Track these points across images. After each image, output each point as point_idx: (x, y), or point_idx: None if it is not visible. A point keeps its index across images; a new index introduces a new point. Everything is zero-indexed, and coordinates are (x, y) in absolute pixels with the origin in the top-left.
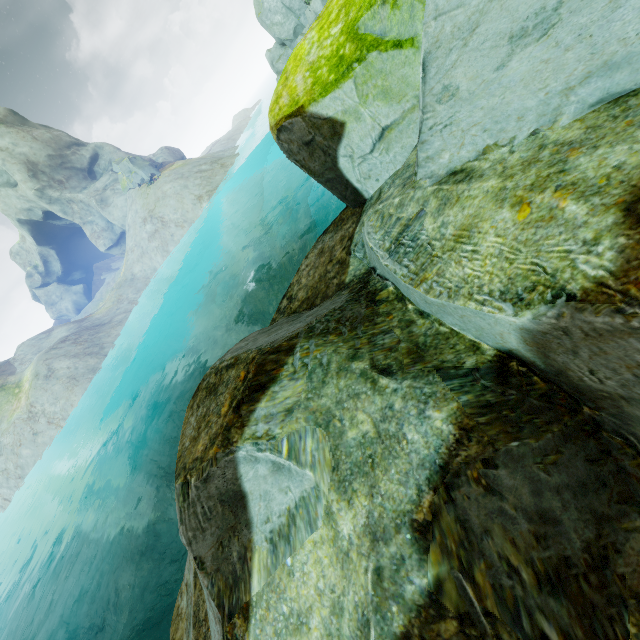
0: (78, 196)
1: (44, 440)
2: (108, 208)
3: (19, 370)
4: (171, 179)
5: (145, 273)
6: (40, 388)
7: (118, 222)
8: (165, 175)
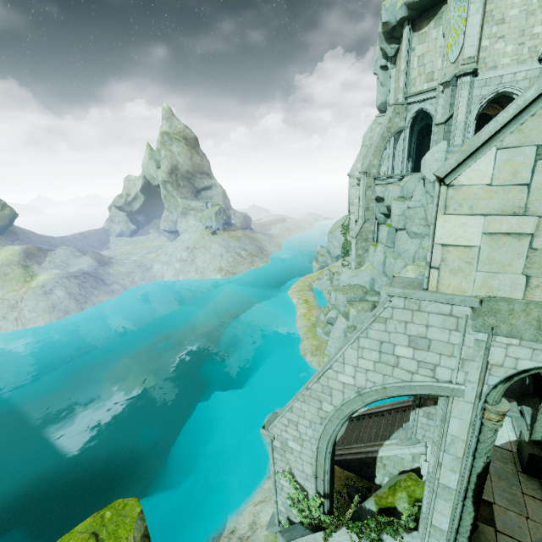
0: (178, 199)
1: (3, 325)
2: (184, 218)
3: (44, 265)
4: (221, 243)
5: (157, 273)
6: (36, 295)
7: (180, 229)
8: (222, 237)
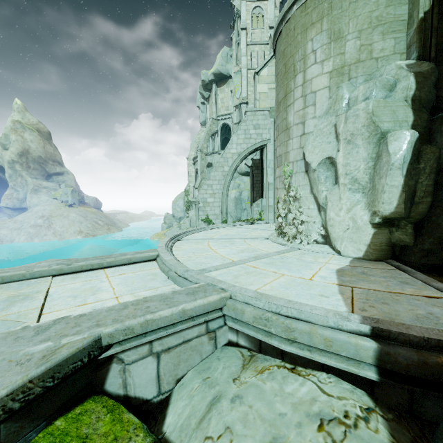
0: (28, 178)
1: None
2: (34, 195)
3: None
4: (79, 213)
5: (5, 237)
6: None
7: (30, 203)
8: (79, 209)
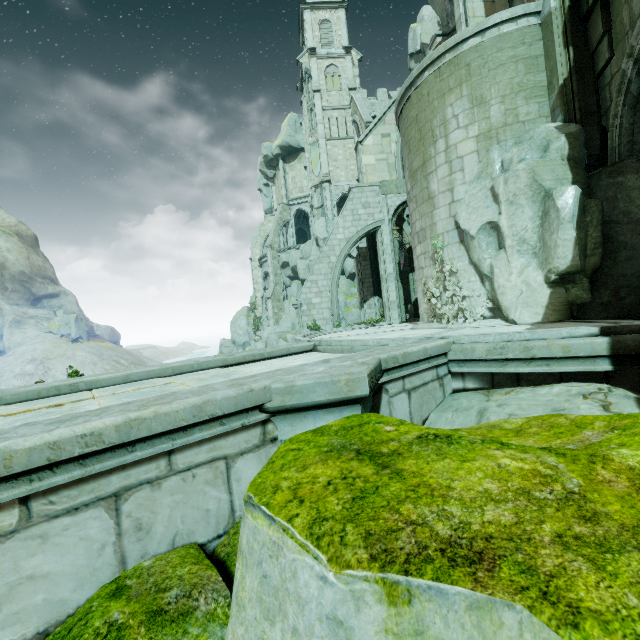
0: (5, 305)
1: None
2: (16, 329)
3: None
4: (91, 350)
5: None
6: None
7: (9, 343)
8: (90, 345)
